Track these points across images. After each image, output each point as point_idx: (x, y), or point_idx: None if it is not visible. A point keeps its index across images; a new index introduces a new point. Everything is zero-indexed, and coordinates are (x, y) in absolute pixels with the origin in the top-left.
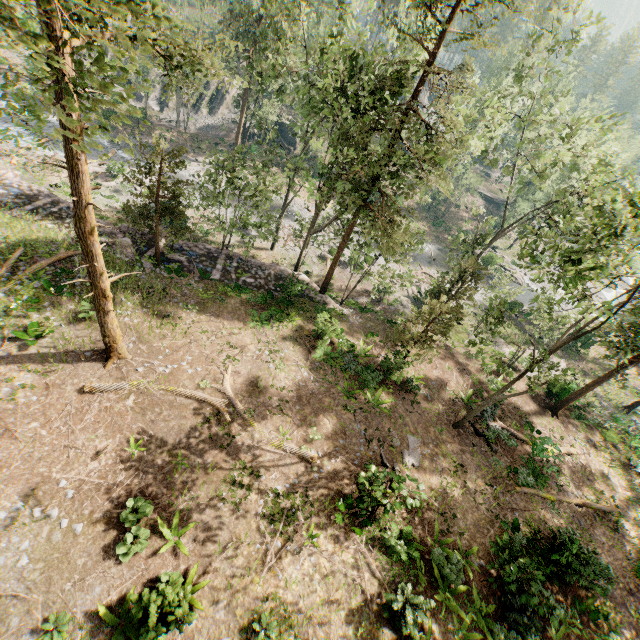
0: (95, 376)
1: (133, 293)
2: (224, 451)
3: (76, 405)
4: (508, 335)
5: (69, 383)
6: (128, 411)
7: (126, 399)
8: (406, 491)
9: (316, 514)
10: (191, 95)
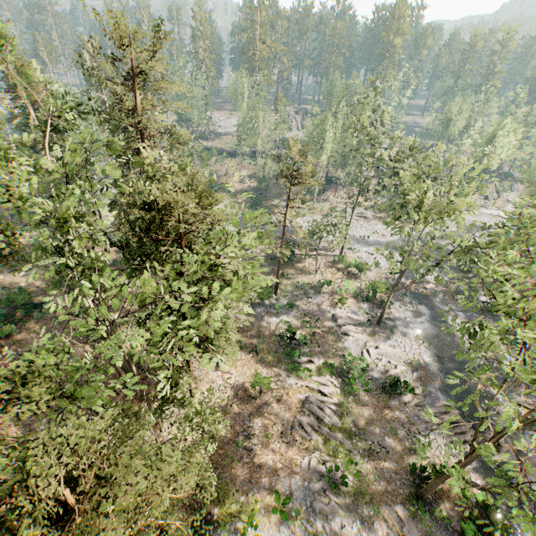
0: None
1: None
2: None
3: None
4: None
5: None
6: None
7: None
8: None
9: None
10: None
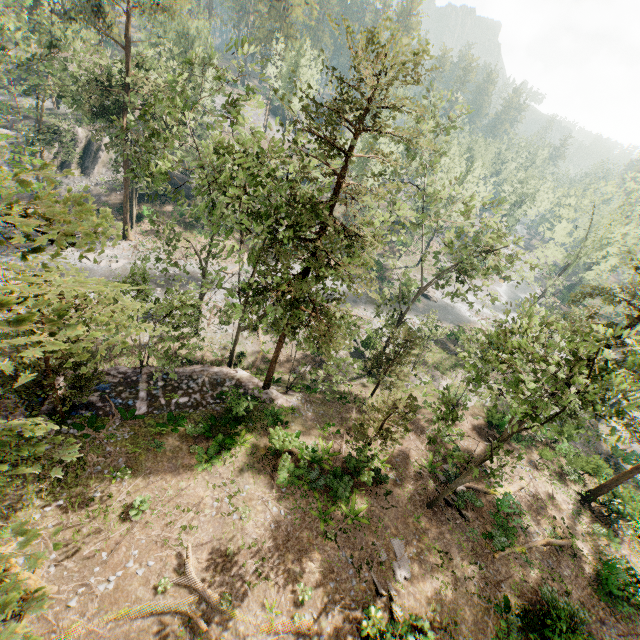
0: None
1: (38, 482)
2: None
3: None
4: (440, 363)
5: None
6: None
7: None
8: None
9: None
10: (54, 156)
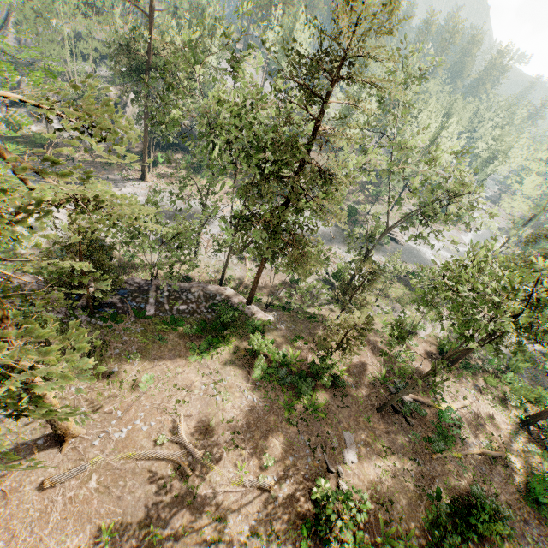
0: (52, 465)
1: None
2: (192, 506)
3: (39, 506)
4: (401, 297)
5: (27, 482)
6: (93, 494)
7: (88, 481)
8: (355, 508)
9: (283, 544)
10: None
